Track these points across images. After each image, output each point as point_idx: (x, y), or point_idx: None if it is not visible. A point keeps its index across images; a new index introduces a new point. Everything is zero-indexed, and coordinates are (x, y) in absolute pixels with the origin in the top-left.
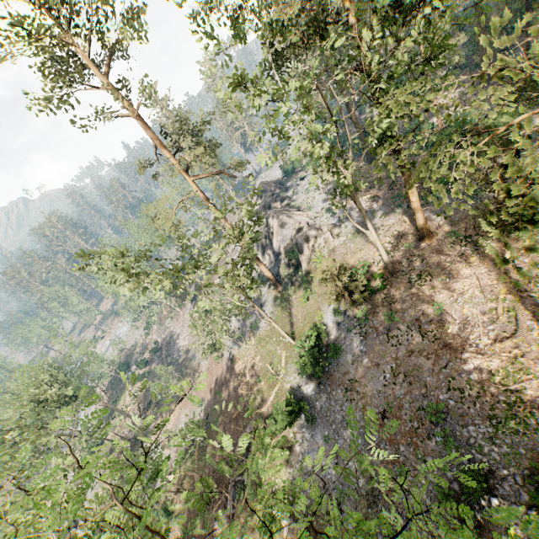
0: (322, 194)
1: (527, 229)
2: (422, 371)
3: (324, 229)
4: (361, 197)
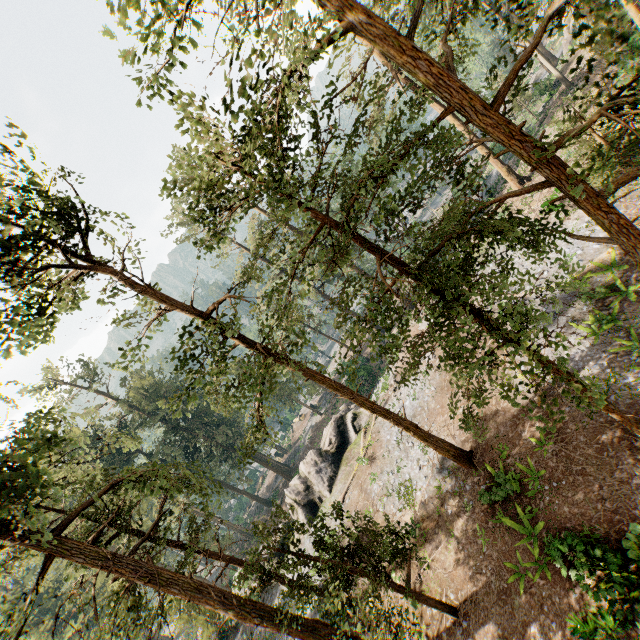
0: None
1: None
2: None
3: None
4: None
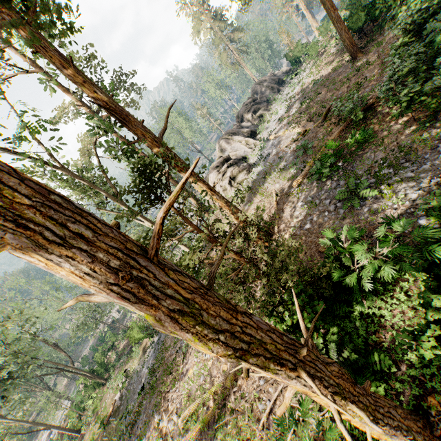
0: (285, 109)
1: (327, 322)
2: (156, 389)
3: (228, 173)
4: (295, 129)
